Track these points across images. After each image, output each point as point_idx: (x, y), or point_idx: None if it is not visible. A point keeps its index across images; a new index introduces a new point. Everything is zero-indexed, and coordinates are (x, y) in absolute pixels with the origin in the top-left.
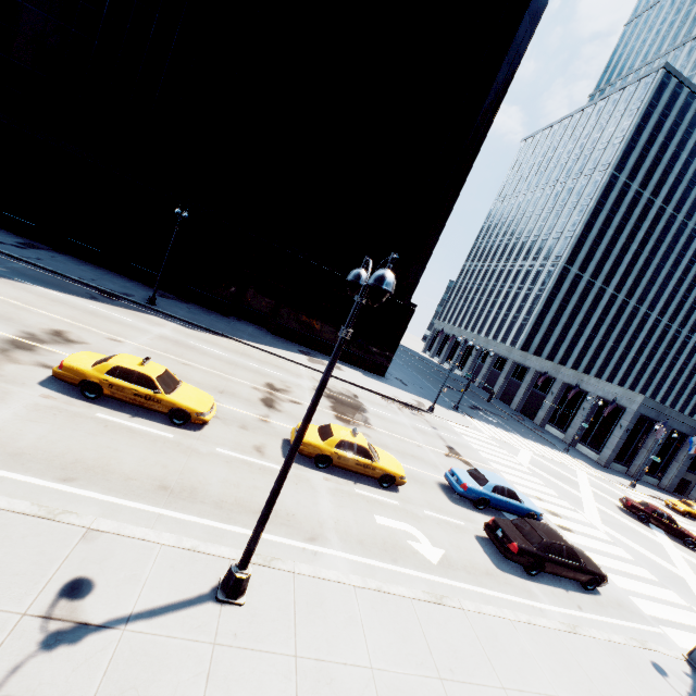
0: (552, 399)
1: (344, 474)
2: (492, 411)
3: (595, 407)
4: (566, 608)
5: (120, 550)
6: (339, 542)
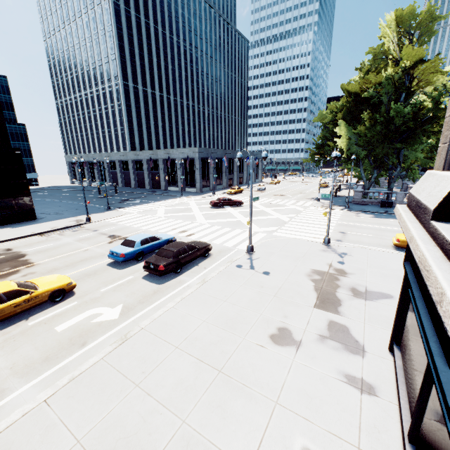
0: (163, 172)
1: (11, 322)
2: (135, 197)
3: (183, 165)
4: (199, 274)
5: None
6: (21, 379)
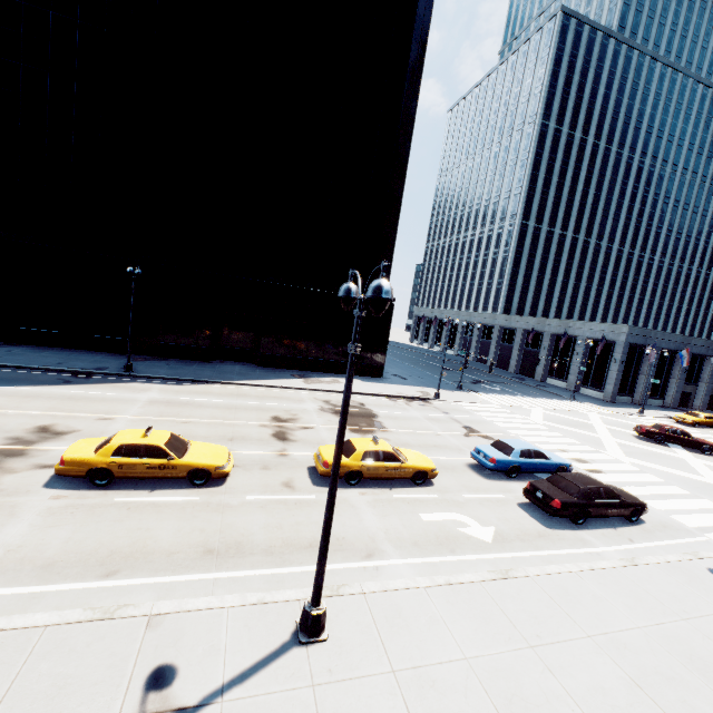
0: (546, 353)
1: (377, 484)
2: (493, 380)
3: (587, 349)
4: (619, 545)
5: (189, 627)
6: (395, 550)
